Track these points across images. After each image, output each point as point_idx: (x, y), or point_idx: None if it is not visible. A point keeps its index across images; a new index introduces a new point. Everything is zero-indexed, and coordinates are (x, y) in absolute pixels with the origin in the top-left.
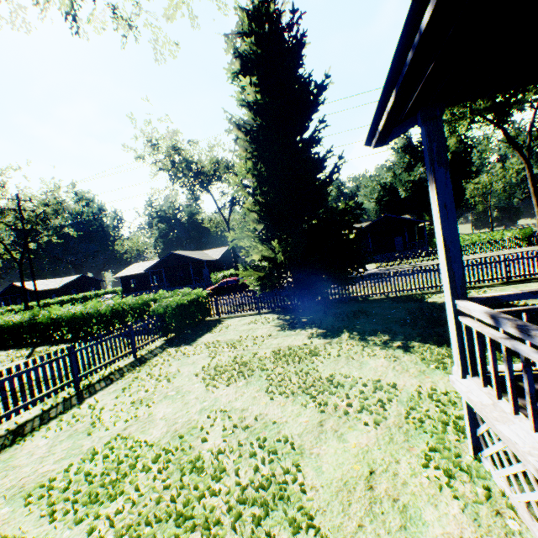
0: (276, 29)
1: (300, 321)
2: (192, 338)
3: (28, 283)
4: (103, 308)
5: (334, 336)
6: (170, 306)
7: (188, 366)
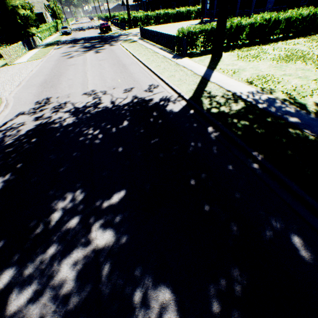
0: None
1: None
2: None
3: None
4: None
5: None
6: None
7: None
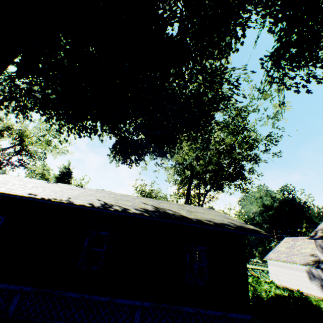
0: (67, 173)
1: None
2: None
3: None
4: None
5: None
6: None
7: None
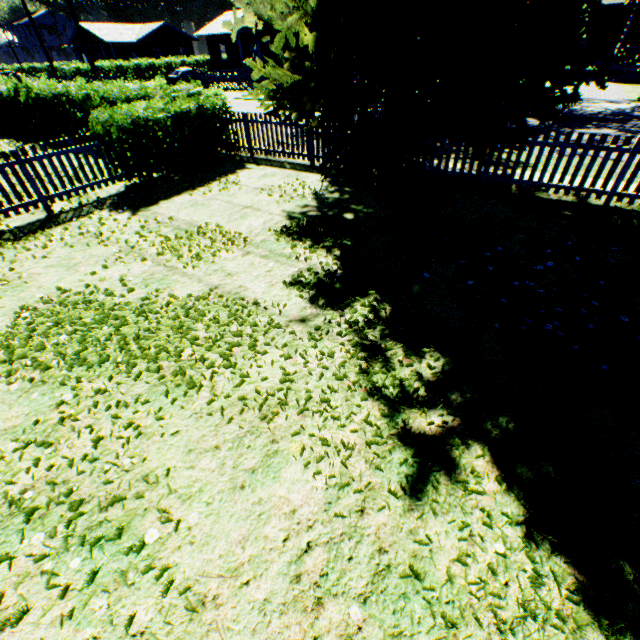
0: None
1: (338, 218)
2: (157, 196)
3: (97, 28)
4: (82, 97)
5: (336, 303)
6: (116, 123)
7: (57, 272)
